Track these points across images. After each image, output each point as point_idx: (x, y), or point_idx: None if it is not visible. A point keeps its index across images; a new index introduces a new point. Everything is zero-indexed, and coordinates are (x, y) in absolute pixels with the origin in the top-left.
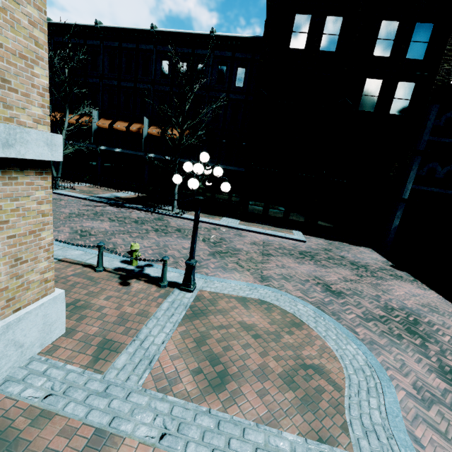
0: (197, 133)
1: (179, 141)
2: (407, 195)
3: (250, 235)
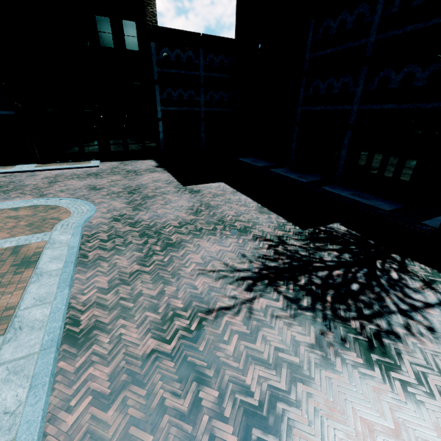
0: None
1: None
2: (161, 115)
3: (45, 173)
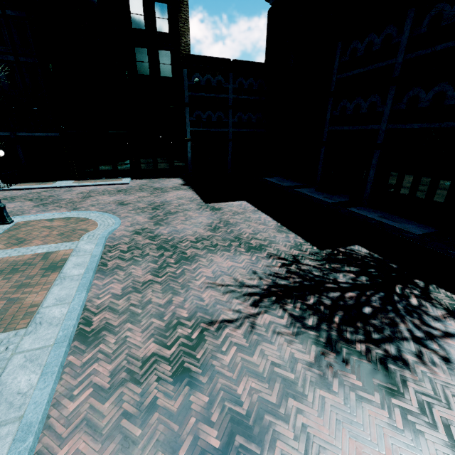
0: None
1: None
2: (190, 136)
3: (80, 189)
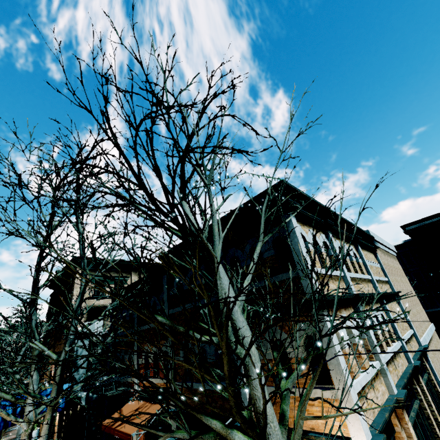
0: None
1: None
2: None
3: None
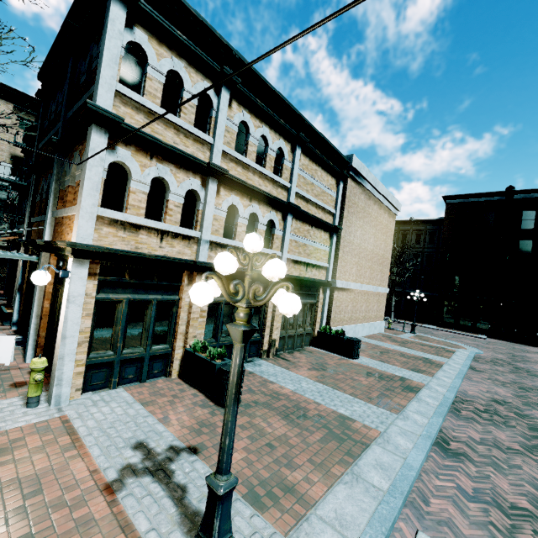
0: (405, 275)
1: (395, 280)
2: None
3: (443, 332)
